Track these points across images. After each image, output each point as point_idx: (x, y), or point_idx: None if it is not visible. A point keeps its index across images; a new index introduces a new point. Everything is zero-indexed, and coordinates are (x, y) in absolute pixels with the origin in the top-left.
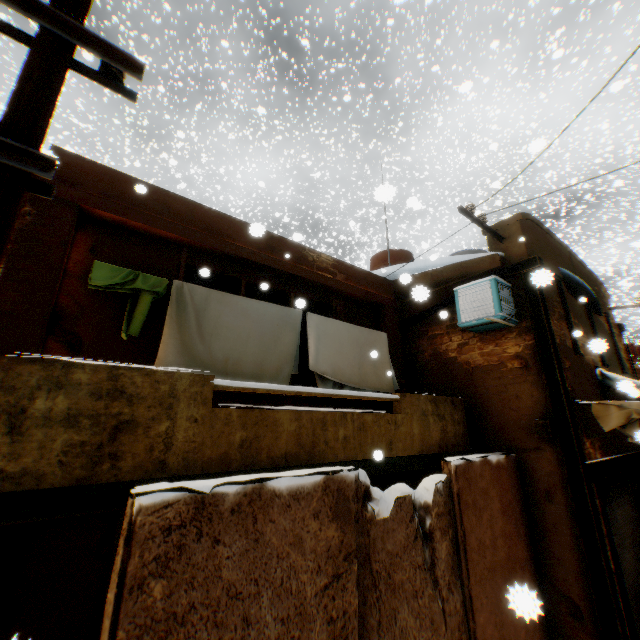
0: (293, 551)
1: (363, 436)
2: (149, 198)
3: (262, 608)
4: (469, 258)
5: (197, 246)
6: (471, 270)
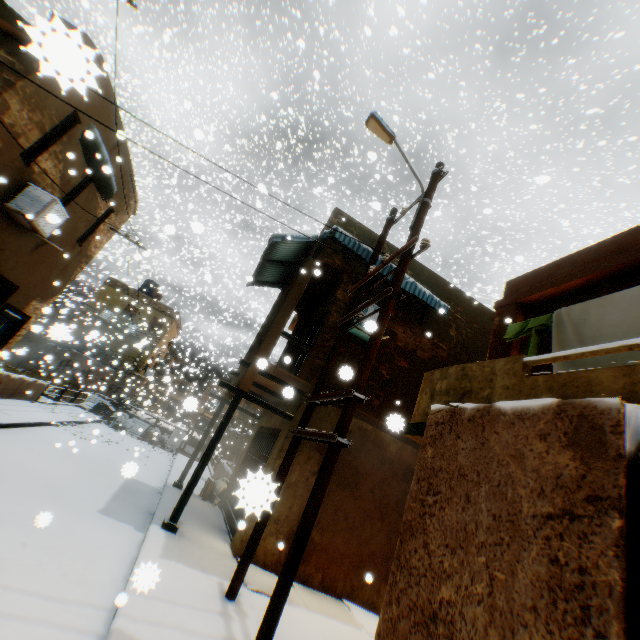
0: (512, 464)
1: None
2: (557, 269)
3: (479, 496)
4: None
5: (606, 274)
6: None
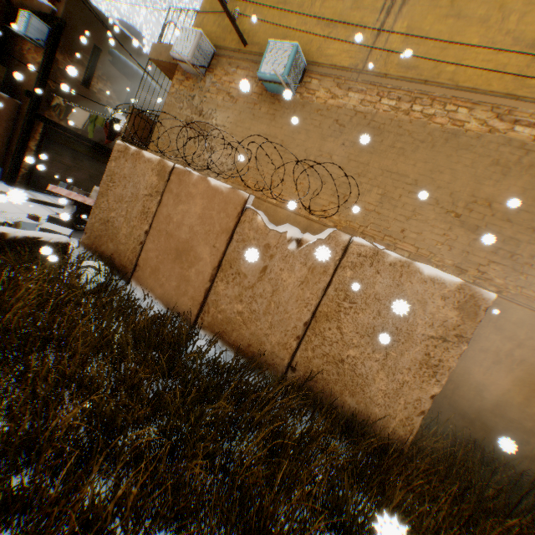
0: None
1: None
2: None
3: None
4: (44, 2)
5: None
6: (44, 10)
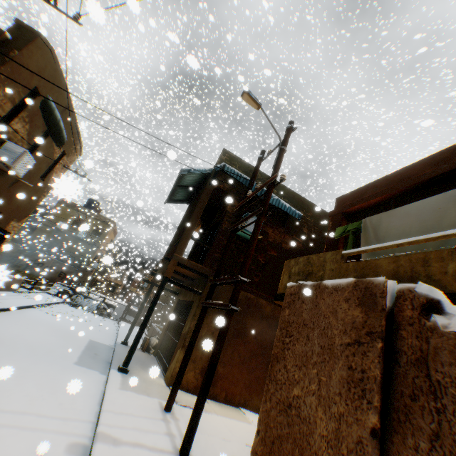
0: (331, 316)
1: None
2: (366, 190)
3: (314, 336)
4: None
5: (394, 195)
6: None
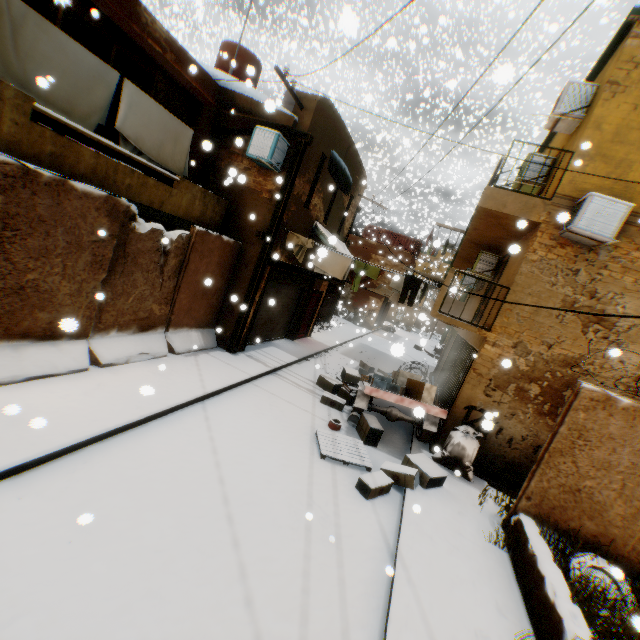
0: (81, 219)
1: (144, 190)
2: None
3: (59, 233)
4: (278, 108)
5: None
6: (276, 119)
